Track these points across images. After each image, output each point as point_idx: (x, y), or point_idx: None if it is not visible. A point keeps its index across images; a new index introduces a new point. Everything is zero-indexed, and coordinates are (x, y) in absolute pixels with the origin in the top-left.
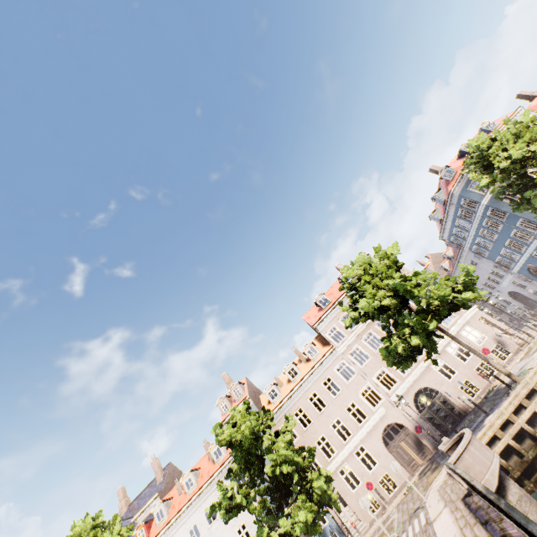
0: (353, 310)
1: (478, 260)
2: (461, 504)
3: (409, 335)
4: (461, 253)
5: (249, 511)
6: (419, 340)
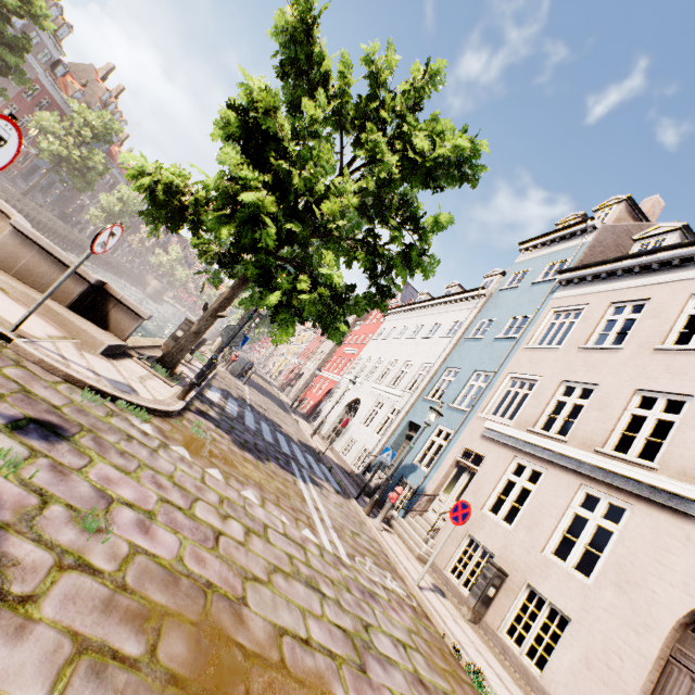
0: None
1: None
2: None
3: None
4: None
5: None
6: None
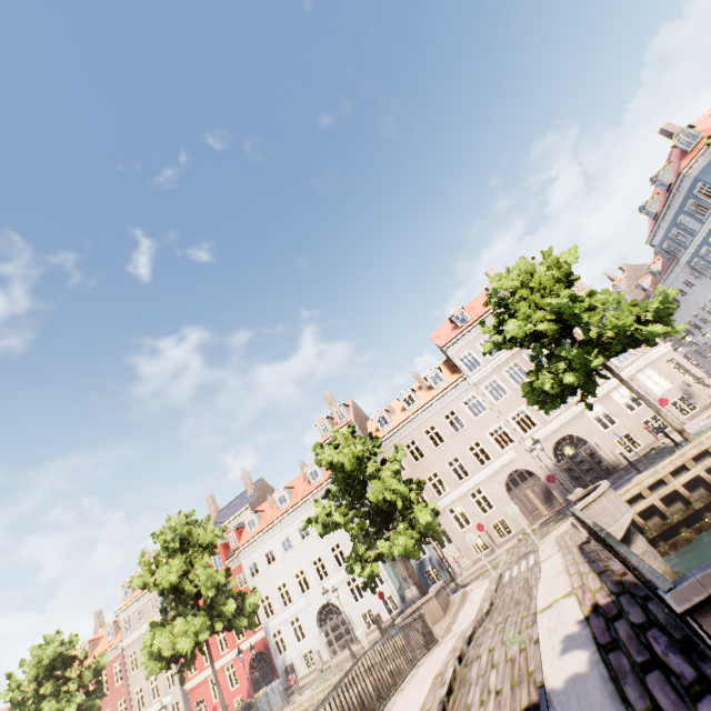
0: (498, 332)
1: (696, 280)
2: (576, 550)
3: (564, 371)
4: (674, 268)
5: (346, 530)
6: (575, 378)
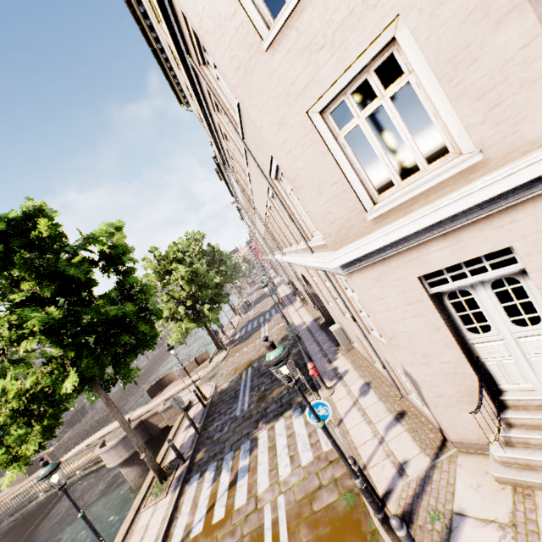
0: None
1: None
2: None
3: None
4: None
5: None
6: None
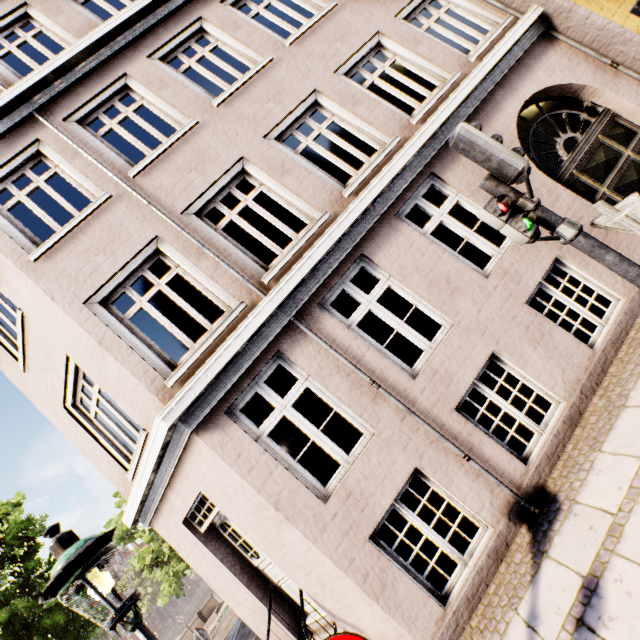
0: None
1: None
2: None
3: None
4: None
5: None
6: None
